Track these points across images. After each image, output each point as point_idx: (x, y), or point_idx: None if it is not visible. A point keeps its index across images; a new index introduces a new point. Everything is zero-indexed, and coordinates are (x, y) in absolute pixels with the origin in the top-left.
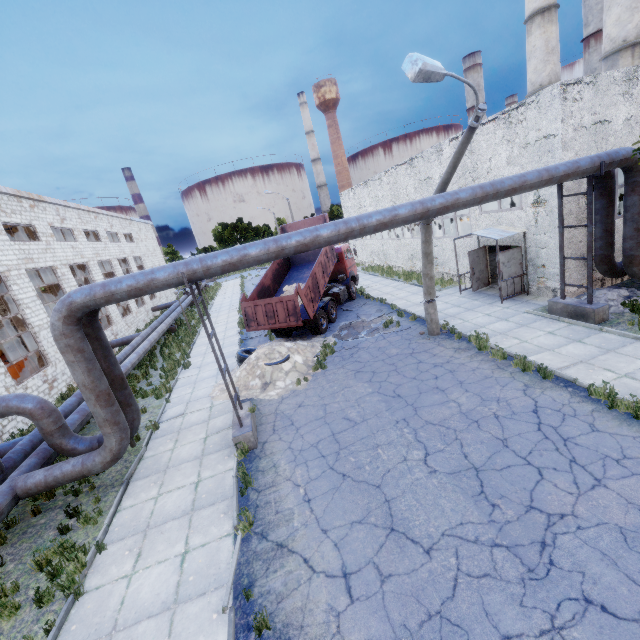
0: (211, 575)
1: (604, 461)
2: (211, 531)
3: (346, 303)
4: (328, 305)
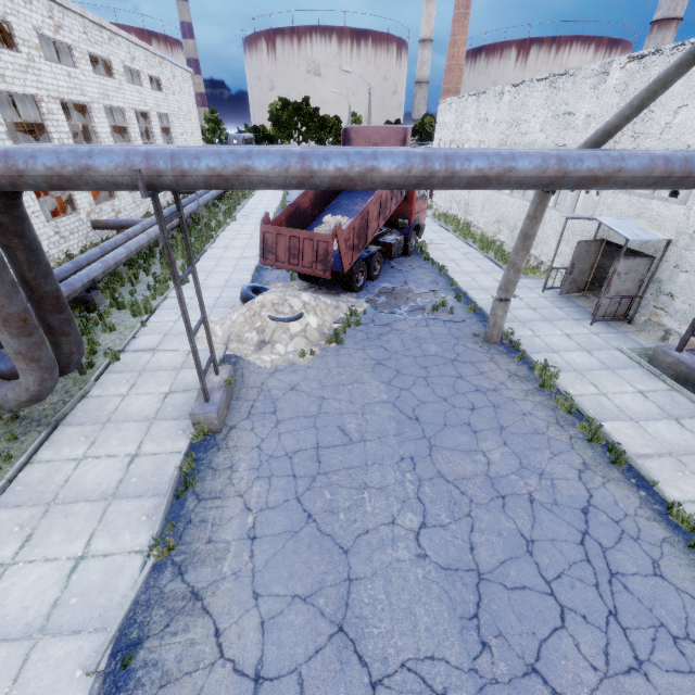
0: (98, 606)
1: (657, 632)
2: (123, 537)
3: (398, 257)
4: (373, 257)
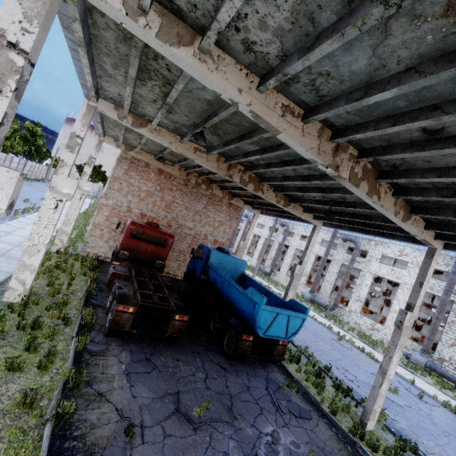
0: None
1: None
2: None
3: None
4: None
